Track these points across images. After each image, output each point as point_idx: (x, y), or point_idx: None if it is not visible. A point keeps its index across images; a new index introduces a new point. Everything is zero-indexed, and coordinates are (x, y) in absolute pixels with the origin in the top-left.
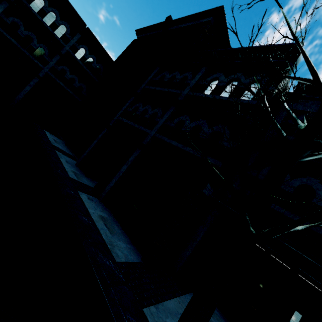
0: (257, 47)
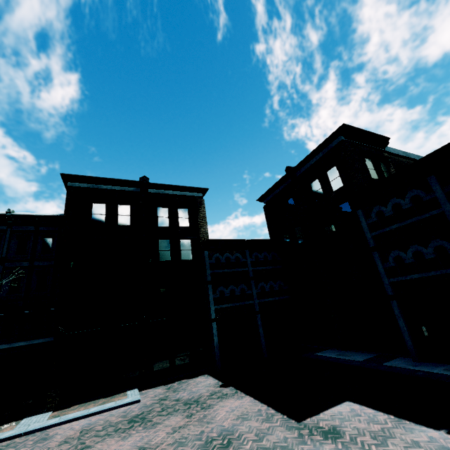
0: None
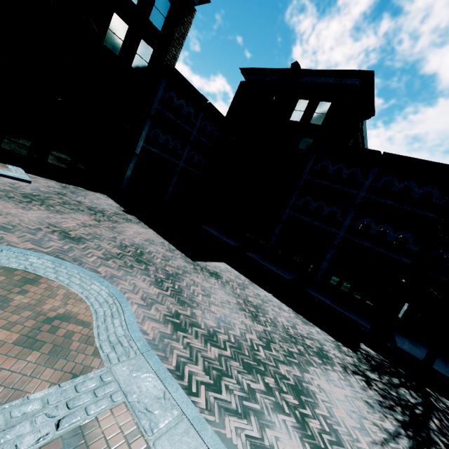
0: (427, 162)
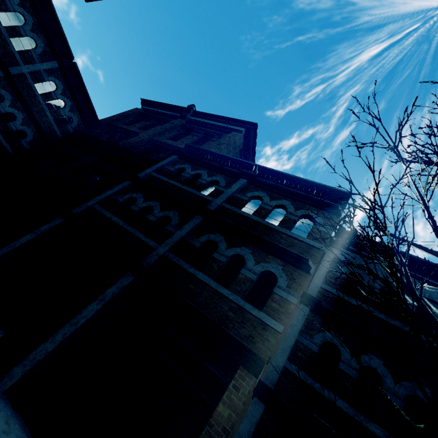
0: (306, 180)
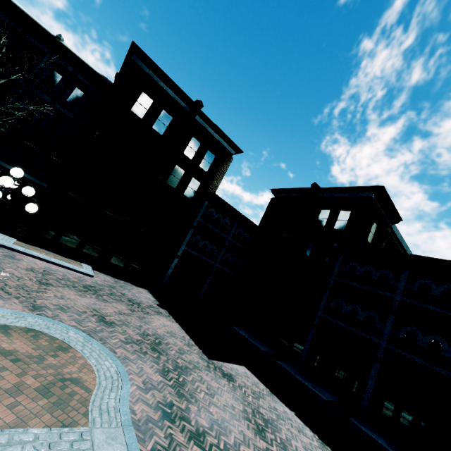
0: None
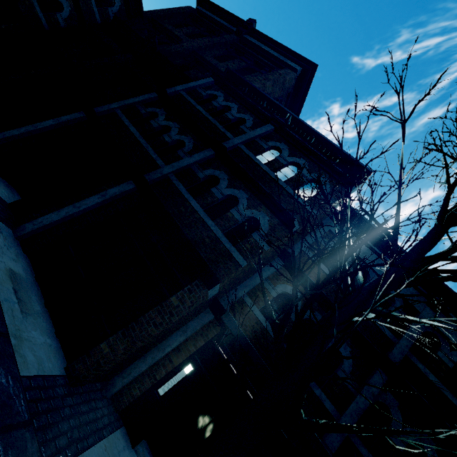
0: (334, 145)
